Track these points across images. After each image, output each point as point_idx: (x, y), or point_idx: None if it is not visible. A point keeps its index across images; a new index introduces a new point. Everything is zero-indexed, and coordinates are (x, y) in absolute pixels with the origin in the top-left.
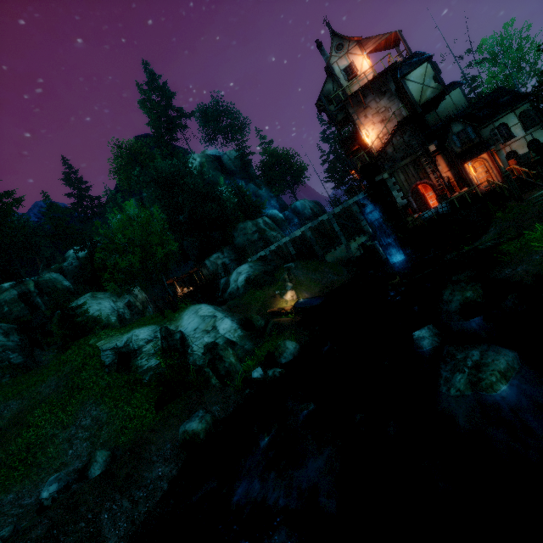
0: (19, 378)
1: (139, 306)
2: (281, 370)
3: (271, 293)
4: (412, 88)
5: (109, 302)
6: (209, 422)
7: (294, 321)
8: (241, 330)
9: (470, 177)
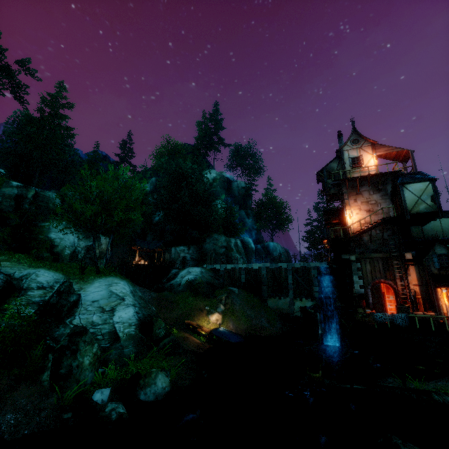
0: None
1: (96, 254)
2: (123, 411)
3: (201, 305)
4: (408, 196)
5: (74, 237)
6: None
7: (201, 347)
8: (135, 328)
9: (439, 303)
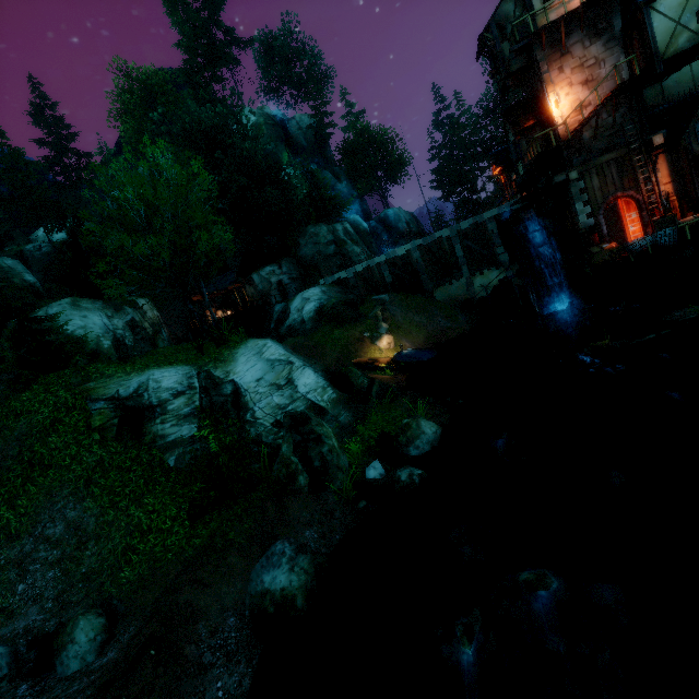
0: None
1: (148, 329)
2: (421, 472)
3: (356, 334)
4: (658, 27)
5: (100, 316)
6: (309, 569)
7: (399, 381)
8: (332, 390)
9: None
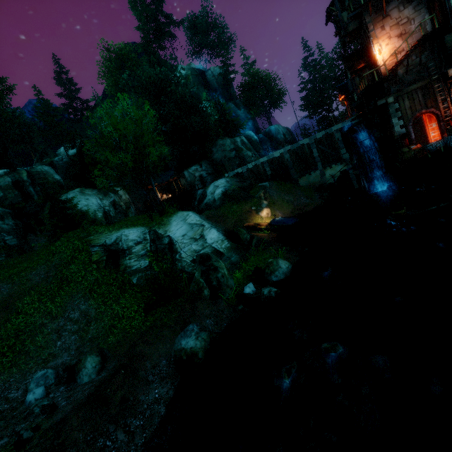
0: (12, 260)
1: (123, 206)
2: (276, 290)
3: (247, 208)
4: None
5: (96, 199)
6: (207, 339)
7: (272, 237)
8: (227, 242)
9: None
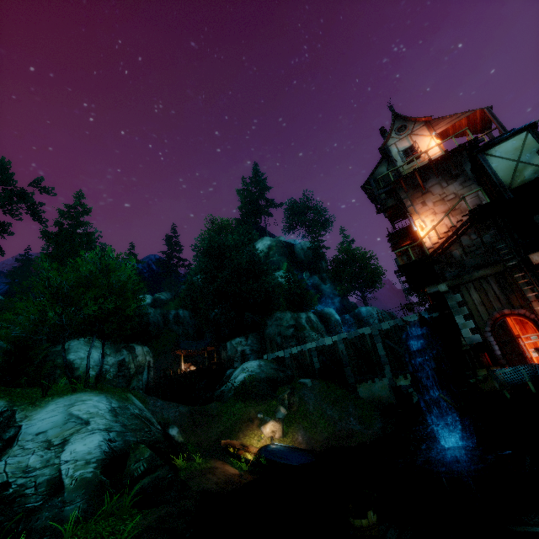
0: None
1: (131, 369)
2: None
3: (251, 412)
4: (498, 166)
5: (99, 353)
6: None
7: (232, 482)
8: (96, 467)
9: None
